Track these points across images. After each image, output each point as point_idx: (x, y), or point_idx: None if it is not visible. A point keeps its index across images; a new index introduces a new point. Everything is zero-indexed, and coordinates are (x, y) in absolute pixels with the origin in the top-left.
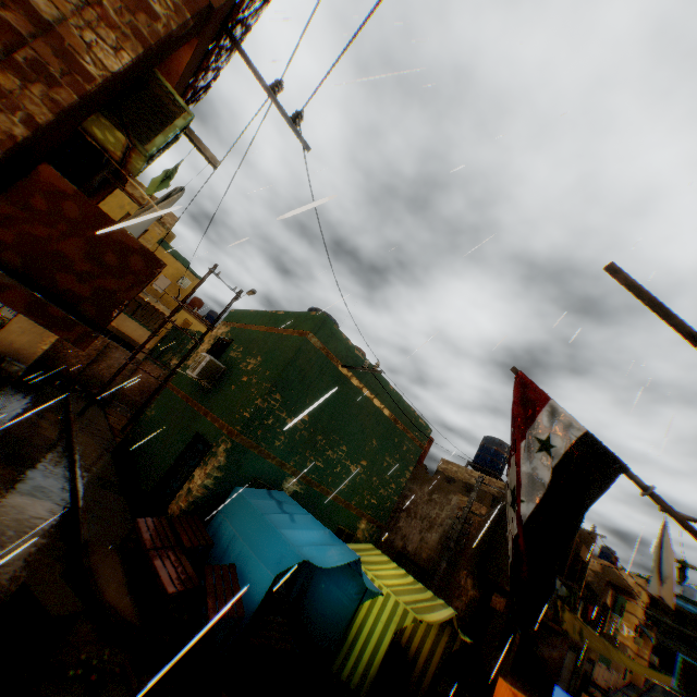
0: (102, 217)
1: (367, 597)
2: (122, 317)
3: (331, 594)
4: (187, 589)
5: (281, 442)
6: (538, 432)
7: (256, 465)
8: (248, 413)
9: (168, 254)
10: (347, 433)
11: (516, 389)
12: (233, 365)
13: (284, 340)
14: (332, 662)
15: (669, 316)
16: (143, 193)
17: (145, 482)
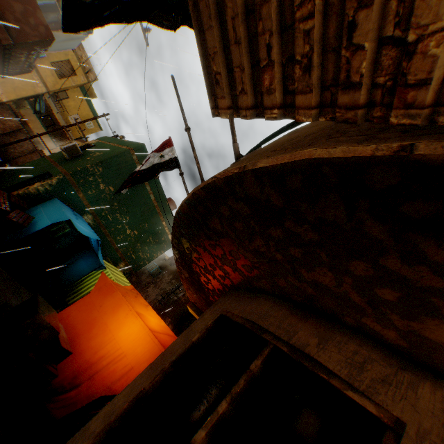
0: (36, 5)
1: (98, 269)
2: (39, 124)
3: (82, 267)
4: (4, 209)
5: (92, 193)
6: (163, 153)
7: (73, 196)
8: (81, 168)
9: (87, 104)
10: (133, 211)
11: (165, 141)
12: (87, 153)
13: (119, 149)
14: (66, 299)
15: (176, 90)
16: (83, 55)
17: (6, 185)
